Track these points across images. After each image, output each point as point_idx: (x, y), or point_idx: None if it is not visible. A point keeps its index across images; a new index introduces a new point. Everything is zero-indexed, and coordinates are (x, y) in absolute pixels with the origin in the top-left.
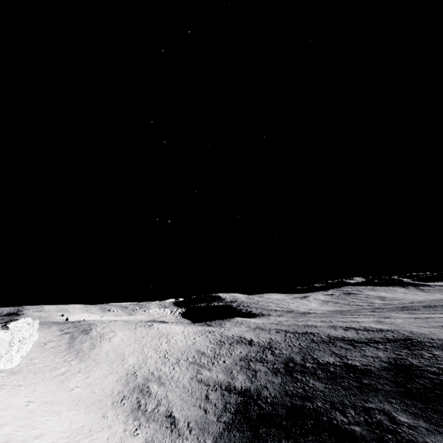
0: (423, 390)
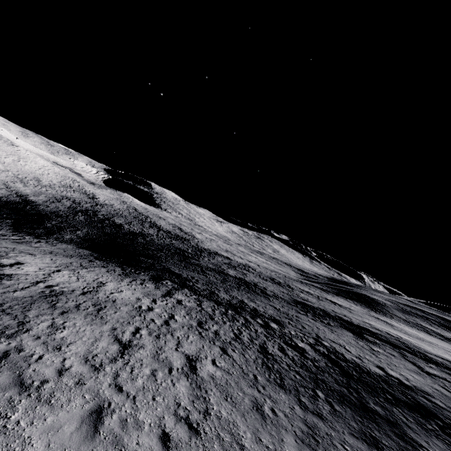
0: (118, 236)
